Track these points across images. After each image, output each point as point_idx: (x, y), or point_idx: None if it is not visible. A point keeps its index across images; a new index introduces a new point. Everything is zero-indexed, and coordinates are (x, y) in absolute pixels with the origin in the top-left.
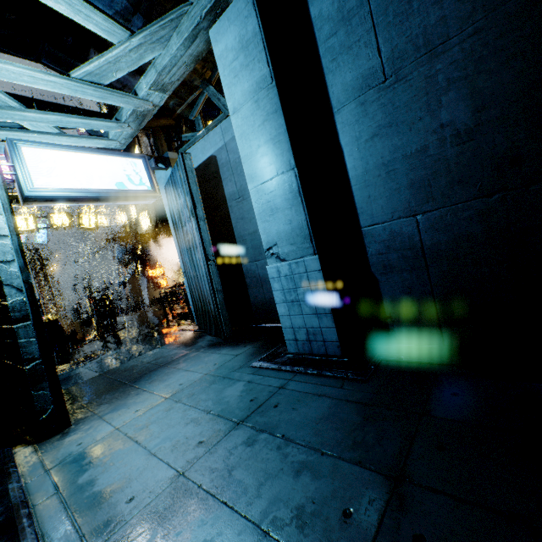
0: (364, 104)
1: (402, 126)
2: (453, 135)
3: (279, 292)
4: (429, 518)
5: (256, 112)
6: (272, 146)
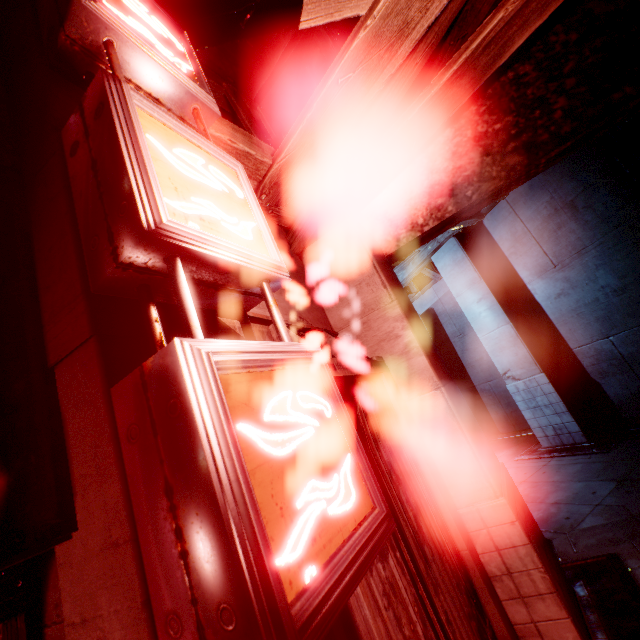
0: (545, 279)
1: (576, 289)
2: (611, 291)
3: (521, 402)
4: (634, 486)
5: (473, 295)
6: (489, 312)
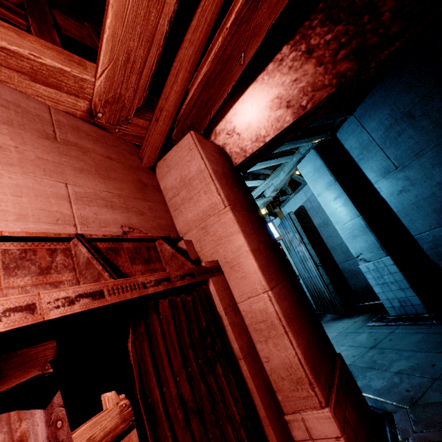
0: (389, 179)
1: (415, 186)
2: None
3: (372, 279)
4: None
5: (330, 194)
6: (343, 208)
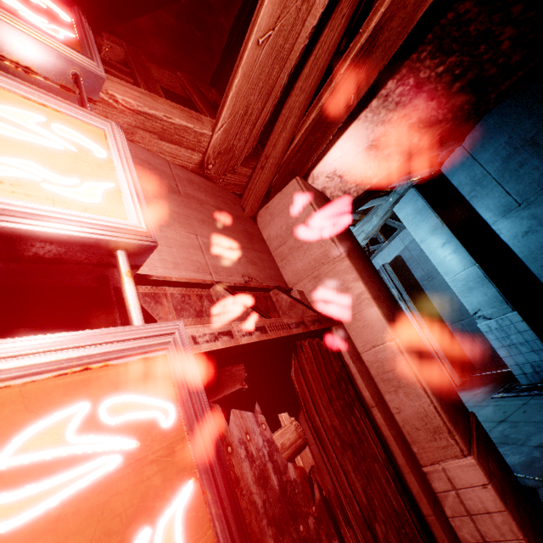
0: (510, 218)
1: None
2: None
3: (495, 341)
4: None
5: (436, 240)
6: (454, 255)
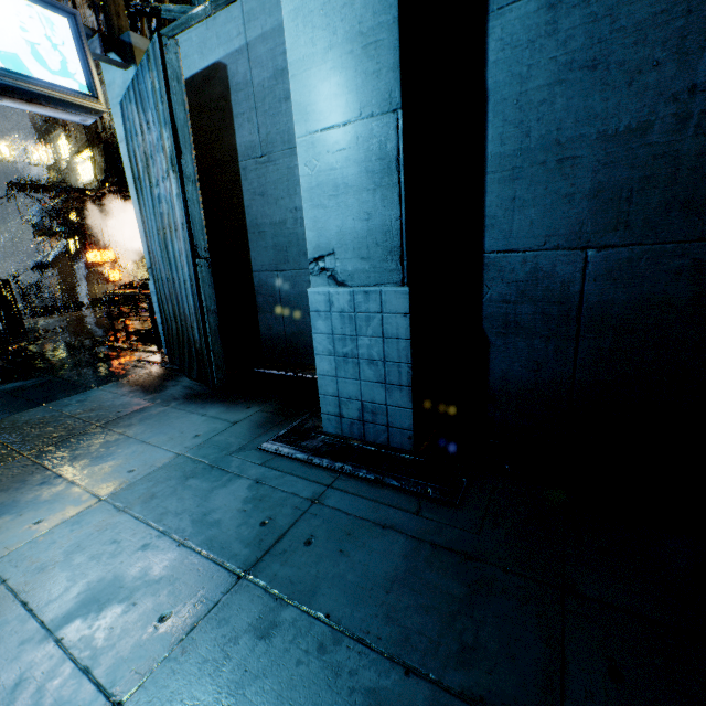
0: (556, 8)
1: (617, 73)
2: None
3: (325, 337)
4: None
5: None
6: (359, 51)
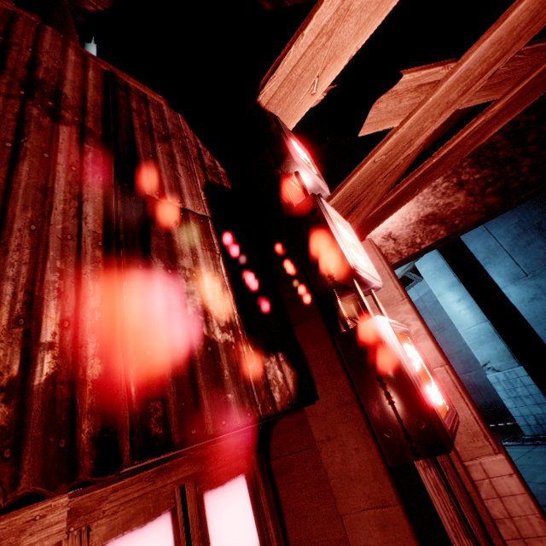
0: (518, 285)
1: None
2: None
3: (502, 392)
4: None
5: (453, 295)
6: (468, 311)
